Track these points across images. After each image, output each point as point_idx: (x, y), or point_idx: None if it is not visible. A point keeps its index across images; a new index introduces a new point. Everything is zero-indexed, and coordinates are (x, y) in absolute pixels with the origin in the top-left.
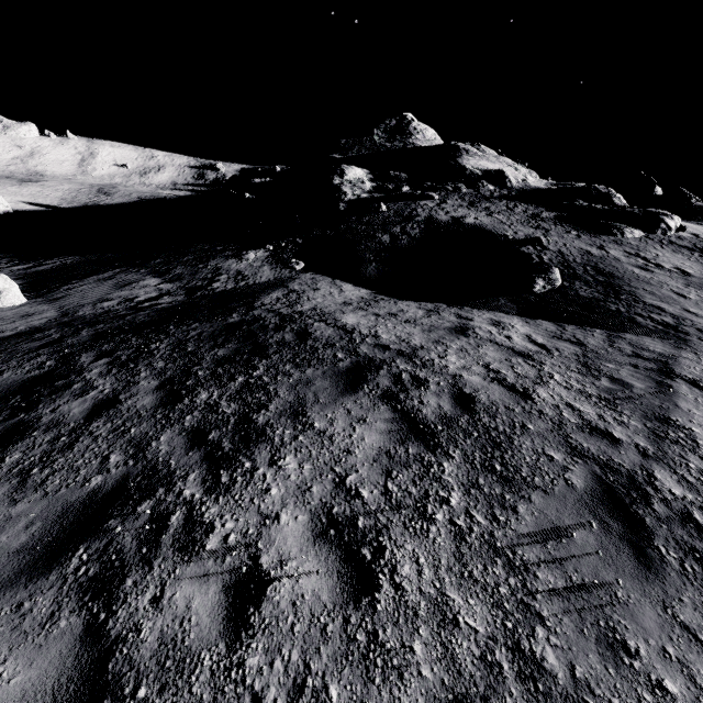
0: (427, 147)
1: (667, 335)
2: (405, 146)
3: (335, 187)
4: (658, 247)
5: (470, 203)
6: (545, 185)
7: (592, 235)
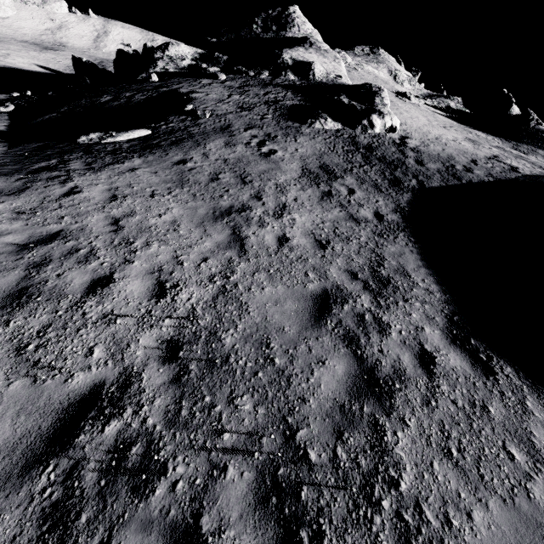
0: (285, 38)
1: (10, 171)
2: (276, 37)
3: (154, 60)
4: (321, 137)
5: (242, 86)
6: (421, 94)
7: (281, 120)
